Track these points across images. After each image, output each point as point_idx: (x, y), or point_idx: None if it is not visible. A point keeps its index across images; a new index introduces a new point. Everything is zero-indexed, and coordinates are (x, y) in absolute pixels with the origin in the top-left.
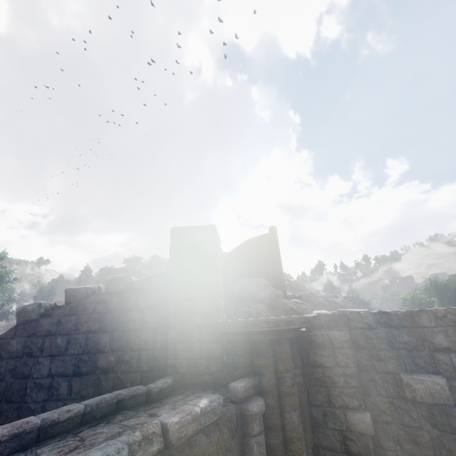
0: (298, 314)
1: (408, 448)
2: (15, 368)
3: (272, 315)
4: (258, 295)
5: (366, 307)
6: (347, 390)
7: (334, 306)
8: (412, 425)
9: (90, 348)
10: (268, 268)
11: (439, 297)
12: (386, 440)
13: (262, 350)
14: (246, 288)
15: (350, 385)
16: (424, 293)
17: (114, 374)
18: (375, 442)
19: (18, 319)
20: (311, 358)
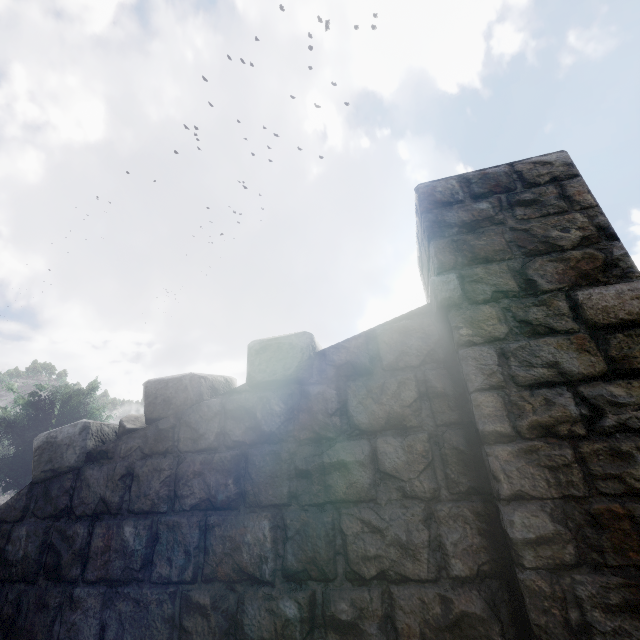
0: None
1: None
2: (14, 613)
3: None
4: None
5: None
6: None
7: None
8: None
9: (214, 561)
10: None
11: None
12: None
13: None
14: None
15: None
16: None
17: None
18: None
19: (36, 467)
20: None
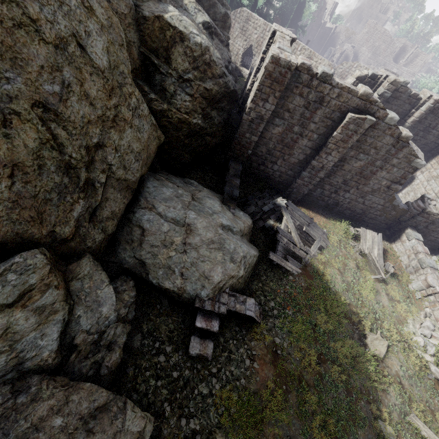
0: None
1: None
2: None
3: None
4: None
5: None
6: None
7: None
8: None
9: None
10: None
11: None
12: None
13: None
14: None
15: None
16: None
17: None
18: None
19: None
20: None
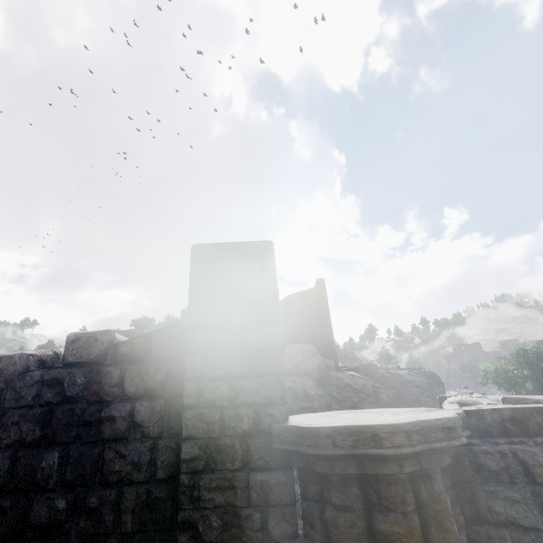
0: (355, 391)
1: None
2: None
3: (323, 393)
4: (303, 366)
5: (437, 381)
6: None
7: (399, 380)
8: None
9: (17, 479)
10: (314, 331)
11: (533, 369)
12: None
13: (394, 498)
14: (287, 357)
15: None
16: (512, 363)
17: (62, 540)
18: None
19: None
20: (480, 503)
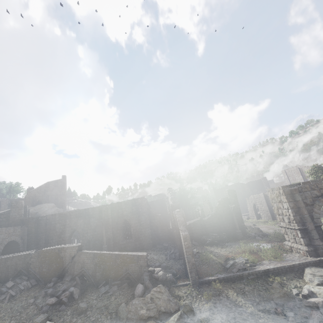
0: None
1: (50, 230)
2: None
3: None
4: (48, 212)
5: None
6: (44, 225)
7: None
8: (51, 227)
9: None
10: (58, 197)
11: None
12: (48, 230)
13: (29, 221)
14: (41, 209)
15: (44, 224)
16: None
17: None
18: (47, 231)
19: None
20: (39, 222)
